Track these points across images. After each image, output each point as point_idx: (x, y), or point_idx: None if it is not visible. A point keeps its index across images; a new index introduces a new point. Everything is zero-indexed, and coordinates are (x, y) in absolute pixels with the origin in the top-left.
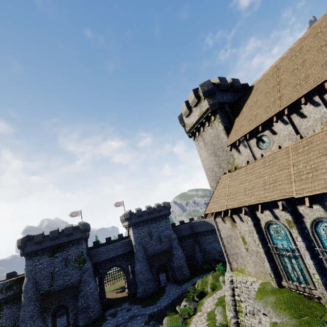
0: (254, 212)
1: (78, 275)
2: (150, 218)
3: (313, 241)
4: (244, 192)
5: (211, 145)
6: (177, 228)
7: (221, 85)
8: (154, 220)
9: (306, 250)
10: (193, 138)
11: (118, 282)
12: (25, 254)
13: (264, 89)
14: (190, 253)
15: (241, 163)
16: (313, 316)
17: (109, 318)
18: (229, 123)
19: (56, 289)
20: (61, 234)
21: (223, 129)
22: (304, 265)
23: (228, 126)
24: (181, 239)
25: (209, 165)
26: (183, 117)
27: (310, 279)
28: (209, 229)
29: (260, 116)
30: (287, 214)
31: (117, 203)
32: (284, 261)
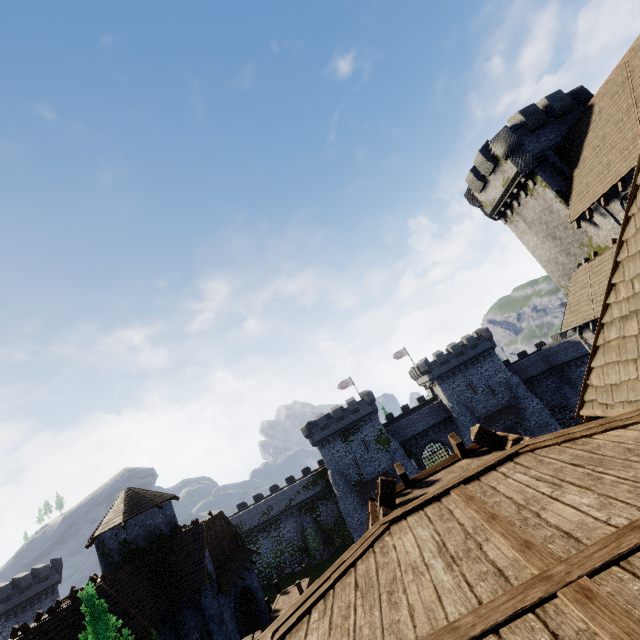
0: None
1: (387, 458)
2: (463, 362)
3: None
4: None
5: (540, 224)
6: (515, 366)
7: (529, 123)
8: (469, 363)
9: None
10: (503, 221)
11: None
12: (316, 443)
13: (614, 114)
14: (556, 402)
15: (605, 241)
16: None
17: None
18: (563, 181)
19: (368, 478)
20: (345, 412)
21: (554, 197)
22: None
23: (563, 187)
24: (530, 382)
25: (547, 256)
26: (473, 194)
27: None
28: (584, 352)
29: (616, 167)
30: None
31: (397, 354)
32: None
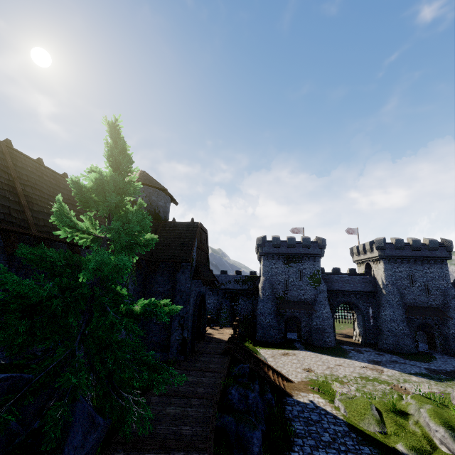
0: None
1: (312, 293)
2: (416, 256)
3: None
4: None
5: None
6: None
7: None
8: (419, 260)
9: None
10: None
11: None
12: (264, 253)
13: None
14: None
15: None
16: None
17: (352, 351)
18: None
19: (290, 299)
20: (297, 243)
21: None
22: None
23: None
24: None
25: None
26: None
27: None
28: None
29: None
30: None
31: (350, 230)
32: None
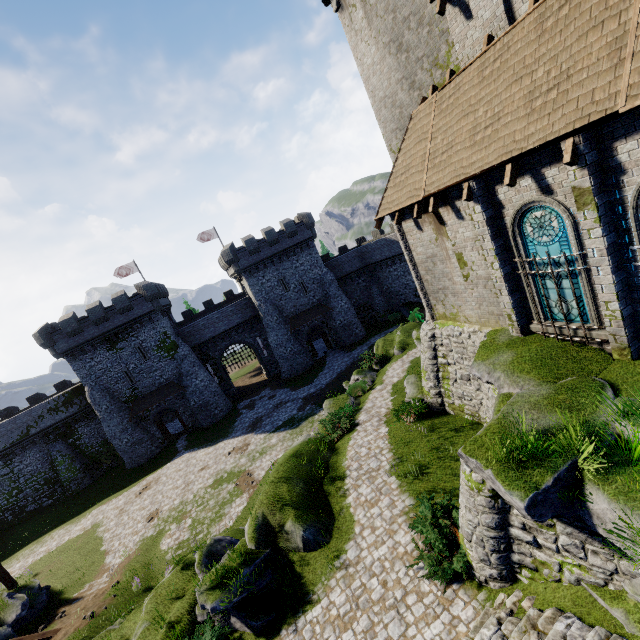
0: (492, 189)
1: (173, 367)
2: (277, 252)
3: (630, 231)
4: (472, 140)
5: (385, 13)
6: (333, 262)
7: None
8: (284, 255)
9: (606, 256)
10: (334, 3)
11: (251, 363)
12: (62, 354)
13: None
14: (363, 301)
15: (471, 53)
16: (583, 374)
17: (244, 412)
18: None
19: (146, 392)
20: (110, 311)
21: None
22: (589, 288)
23: None
24: (344, 280)
25: (383, 89)
26: None
27: (595, 313)
28: (396, 252)
29: None
30: (581, 173)
31: (204, 235)
32: (545, 287)
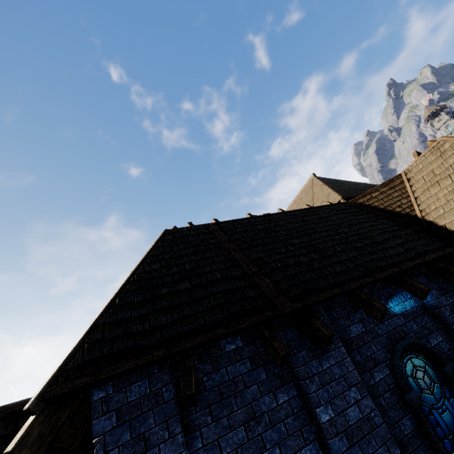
0: None
1: None
2: None
3: None
4: None
5: None
6: None
7: None
8: None
9: None
10: None
11: None
12: None
13: None
14: None
15: None
16: None
17: None
18: None
19: None
20: None
21: None
22: None
23: None
24: None
25: None
26: None
27: None
28: None
29: None
30: None
31: None
32: None
